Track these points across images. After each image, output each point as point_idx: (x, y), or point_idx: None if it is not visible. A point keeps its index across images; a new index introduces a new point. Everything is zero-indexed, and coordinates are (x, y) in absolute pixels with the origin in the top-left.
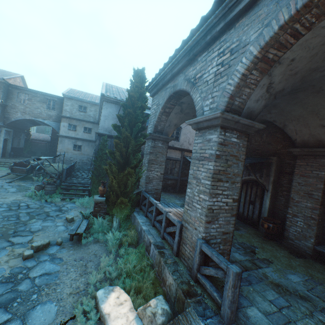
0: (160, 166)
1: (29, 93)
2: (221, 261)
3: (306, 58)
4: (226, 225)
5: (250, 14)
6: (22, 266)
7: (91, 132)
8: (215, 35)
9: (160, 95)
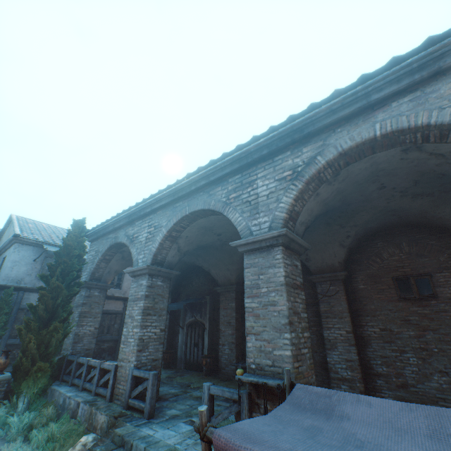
0: (95, 318)
1: None
2: (146, 372)
3: (194, 236)
4: (156, 352)
5: (163, 211)
6: None
7: None
8: (146, 213)
9: (100, 242)
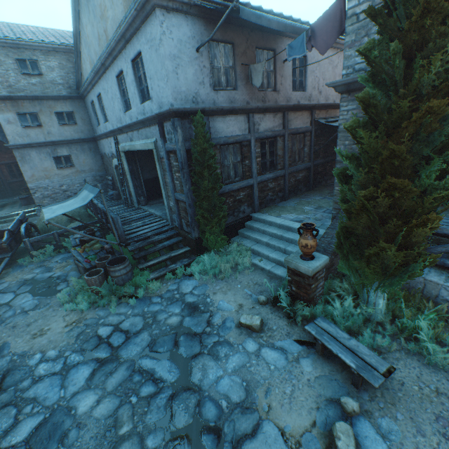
0: None
1: None
2: None
3: None
4: None
5: None
6: None
7: (75, 122)
8: None
9: None
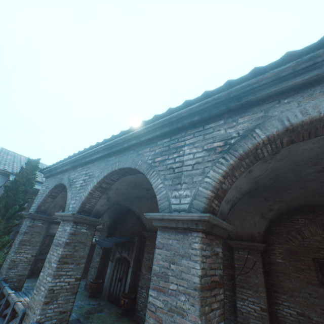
0: (34, 247)
1: None
2: None
3: (124, 188)
4: (66, 303)
5: (99, 162)
6: None
7: None
8: (86, 162)
9: (51, 180)
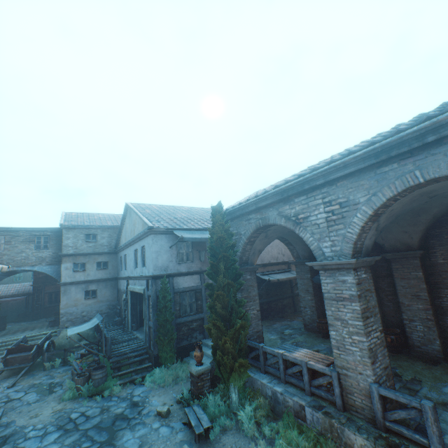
0: (254, 301)
1: (6, 233)
2: (410, 399)
3: (400, 206)
4: (383, 359)
5: (350, 180)
6: None
7: (107, 267)
8: (314, 186)
9: (238, 224)
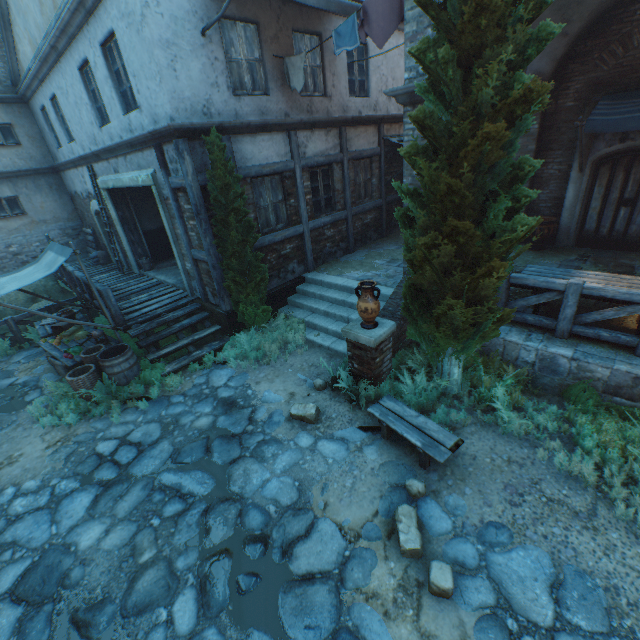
0: None
1: None
2: None
3: None
4: None
5: None
6: (481, 618)
7: (17, 141)
8: None
9: None
